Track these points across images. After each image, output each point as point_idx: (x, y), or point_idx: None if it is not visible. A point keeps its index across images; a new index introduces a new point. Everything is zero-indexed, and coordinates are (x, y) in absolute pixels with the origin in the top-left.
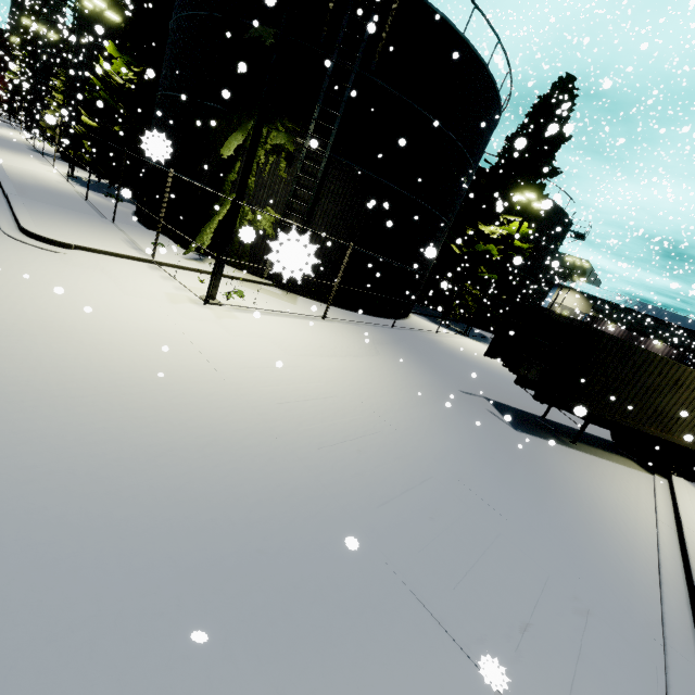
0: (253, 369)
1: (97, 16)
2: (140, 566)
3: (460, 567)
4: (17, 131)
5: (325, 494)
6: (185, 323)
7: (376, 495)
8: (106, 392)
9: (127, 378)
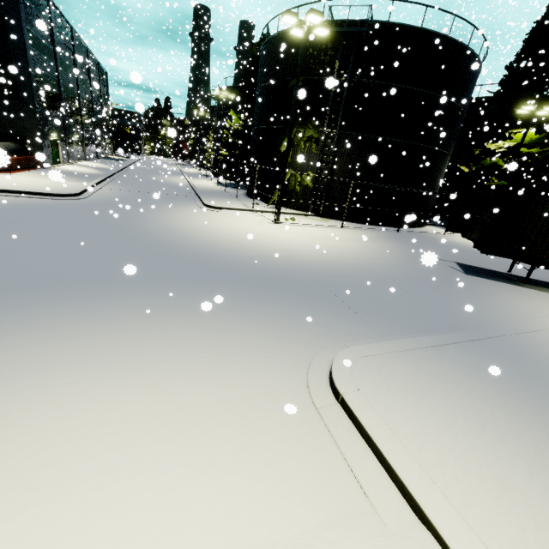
0: (291, 242)
1: (225, 98)
2: (243, 270)
3: (360, 292)
4: (194, 168)
5: (307, 270)
6: (264, 229)
7: (331, 274)
8: (235, 244)
9: (241, 242)
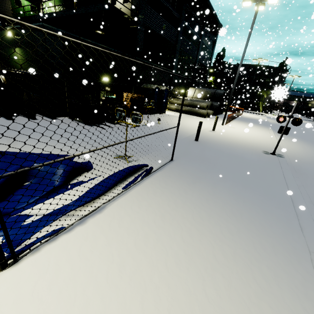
0: None
1: None
2: None
3: None
4: None
5: None
6: None
7: None
8: None
9: None
